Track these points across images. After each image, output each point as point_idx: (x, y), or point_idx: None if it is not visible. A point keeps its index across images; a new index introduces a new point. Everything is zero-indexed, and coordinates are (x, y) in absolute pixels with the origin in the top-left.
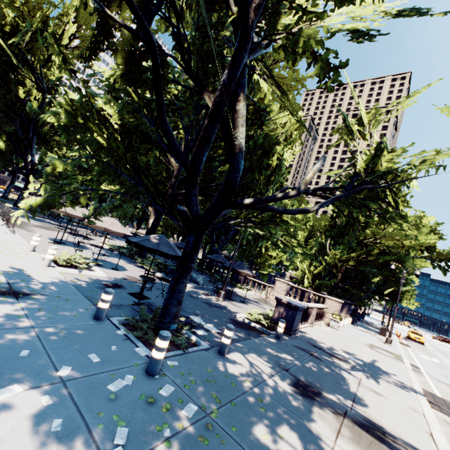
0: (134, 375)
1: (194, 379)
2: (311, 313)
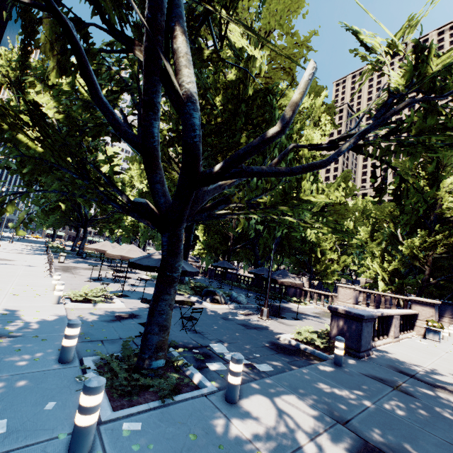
0: None
1: None
2: (392, 323)
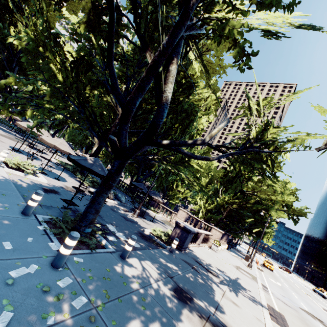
0: (39, 265)
1: (93, 275)
2: (200, 237)
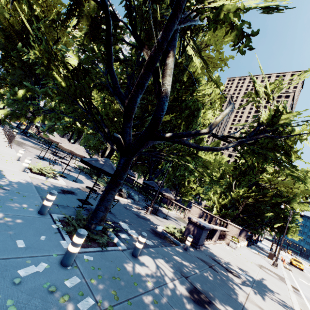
0: (49, 264)
1: (102, 274)
2: (215, 234)
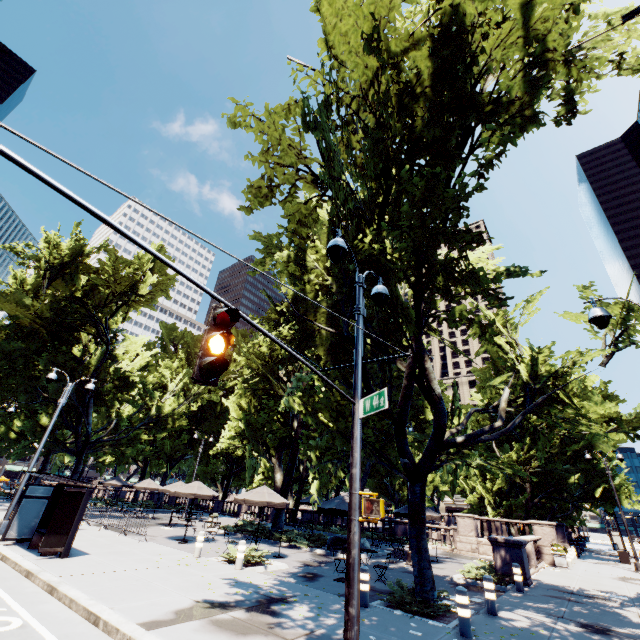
0: (458, 639)
1: (500, 635)
2: (530, 551)
